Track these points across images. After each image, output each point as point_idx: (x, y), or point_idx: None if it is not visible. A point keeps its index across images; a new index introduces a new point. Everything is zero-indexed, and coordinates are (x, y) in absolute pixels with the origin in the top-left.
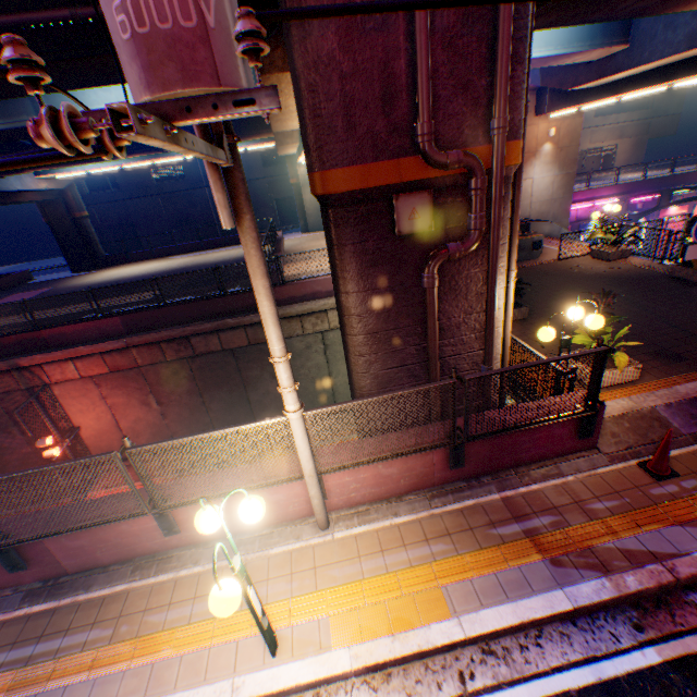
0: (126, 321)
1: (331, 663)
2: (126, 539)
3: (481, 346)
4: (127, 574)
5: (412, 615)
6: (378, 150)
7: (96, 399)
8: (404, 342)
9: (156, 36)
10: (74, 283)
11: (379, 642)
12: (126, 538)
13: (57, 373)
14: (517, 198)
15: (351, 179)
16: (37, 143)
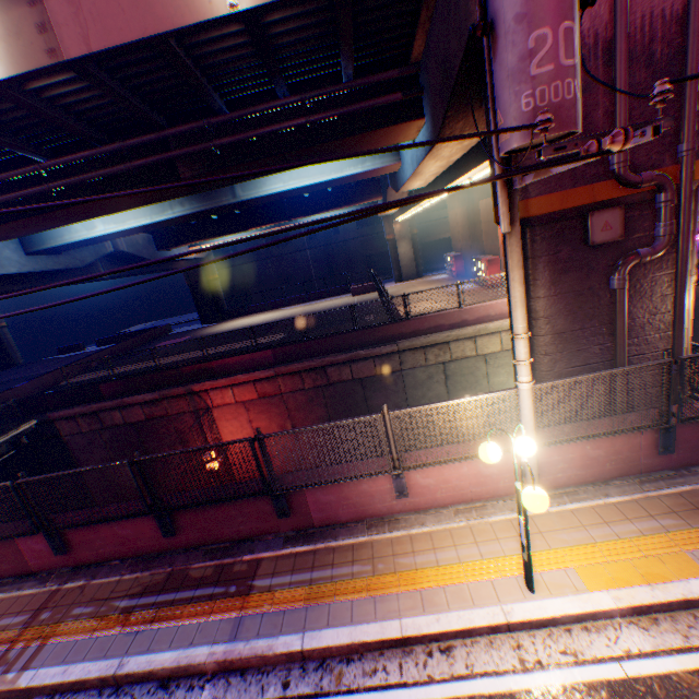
0: (275, 353)
1: (593, 601)
2: (363, 499)
3: (665, 346)
4: (364, 529)
5: (663, 571)
6: (575, 179)
7: (244, 422)
8: (588, 342)
9: (548, 107)
10: (208, 332)
11: (636, 589)
12: (363, 498)
13: (218, 397)
14: (695, 210)
15: (550, 203)
16: (607, 147)
